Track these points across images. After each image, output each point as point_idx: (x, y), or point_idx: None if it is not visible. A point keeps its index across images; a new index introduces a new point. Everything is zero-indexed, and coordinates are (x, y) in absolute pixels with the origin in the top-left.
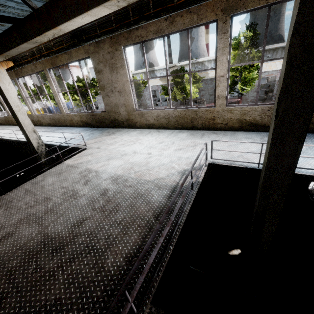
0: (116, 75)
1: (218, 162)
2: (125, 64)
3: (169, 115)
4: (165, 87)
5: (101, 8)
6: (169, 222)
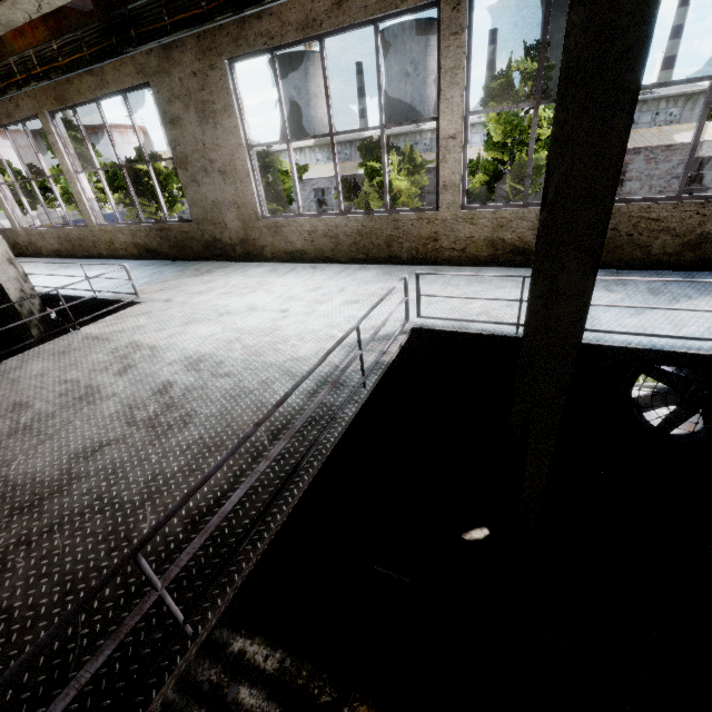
0: (214, 131)
1: (434, 326)
2: (235, 103)
3: (338, 228)
4: (345, 180)
5: None
6: (288, 432)
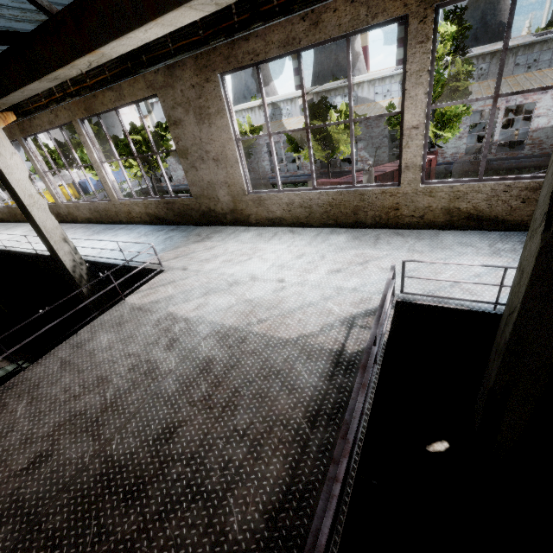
0: (209, 129)
1: (415, 299)
2: (226, 107)
3: (311, 201)
4: (293, 136)
5: (184, 11)
6: (344, 447)
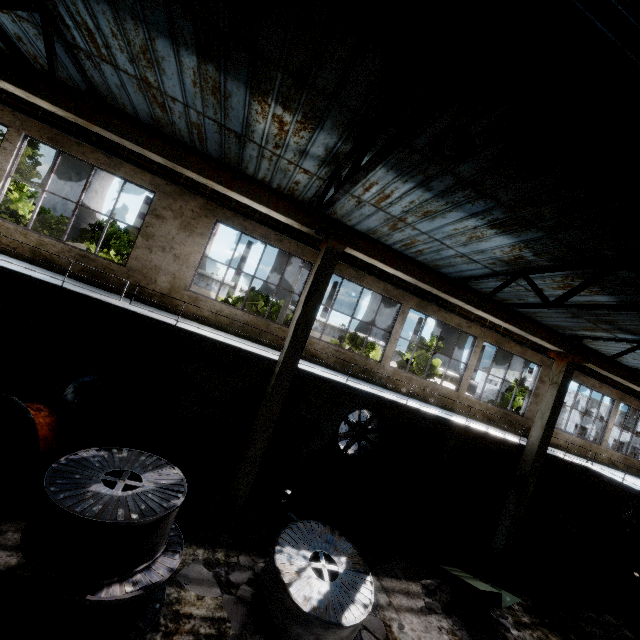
0: None
1: None
2: None
3: (575, 441)
4: None
5: None
6: None
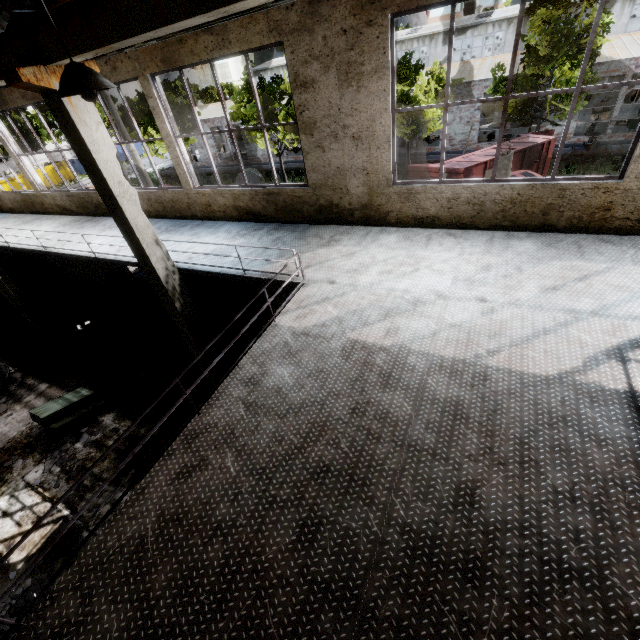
0: (355, 95)
1: None
2: (389, 63)
3: (486, 196)
4: None
5: None
6: None
